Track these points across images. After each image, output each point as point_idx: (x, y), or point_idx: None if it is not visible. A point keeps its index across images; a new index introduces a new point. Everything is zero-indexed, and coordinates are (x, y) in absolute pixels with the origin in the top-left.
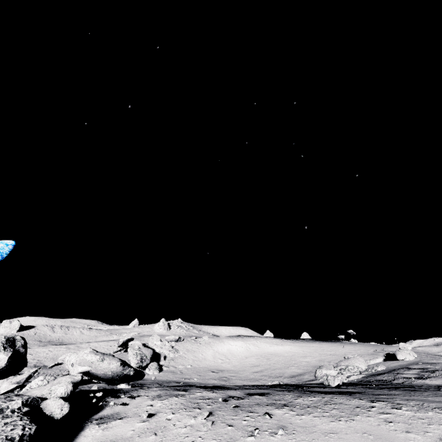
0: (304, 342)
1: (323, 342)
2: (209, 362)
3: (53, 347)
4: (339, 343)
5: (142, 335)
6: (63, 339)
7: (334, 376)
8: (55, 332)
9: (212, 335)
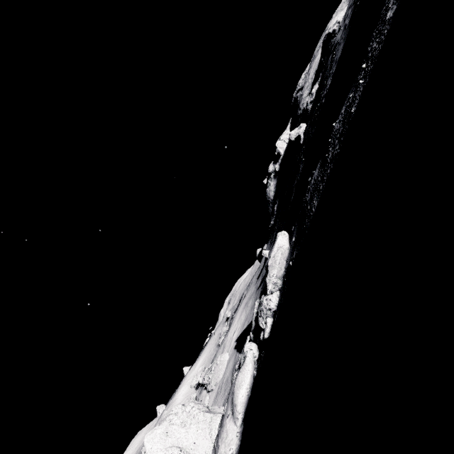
0: (202, 353)
1: (206, 344)
2: None
3: None
4: (211, 337)
5: None
6: None
7: (227, 328)
8: None
9: None
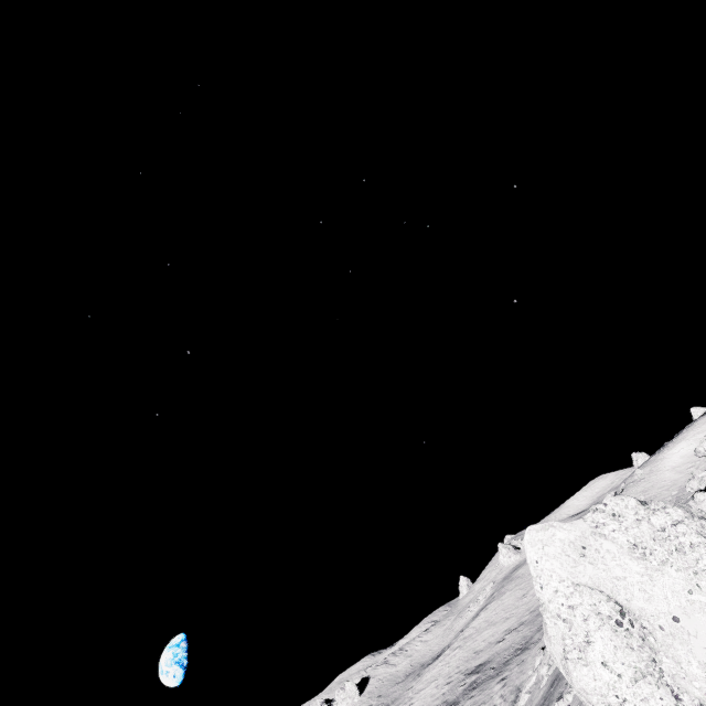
0: None
1: None
2: (683, 478)
3: (437, 662)
4: None
5: (505, 578)
6: (418, 661)
7: None
8: (396, 664)
9: (576, 516)
